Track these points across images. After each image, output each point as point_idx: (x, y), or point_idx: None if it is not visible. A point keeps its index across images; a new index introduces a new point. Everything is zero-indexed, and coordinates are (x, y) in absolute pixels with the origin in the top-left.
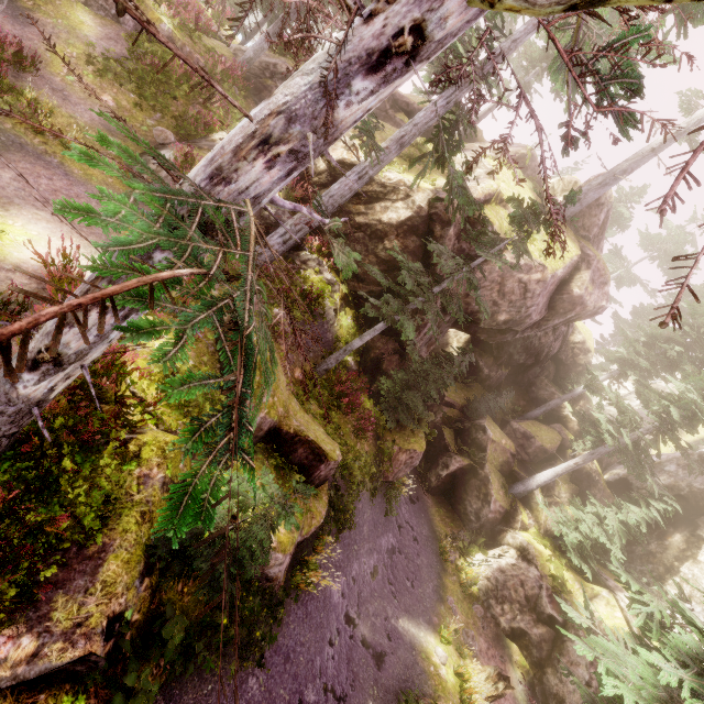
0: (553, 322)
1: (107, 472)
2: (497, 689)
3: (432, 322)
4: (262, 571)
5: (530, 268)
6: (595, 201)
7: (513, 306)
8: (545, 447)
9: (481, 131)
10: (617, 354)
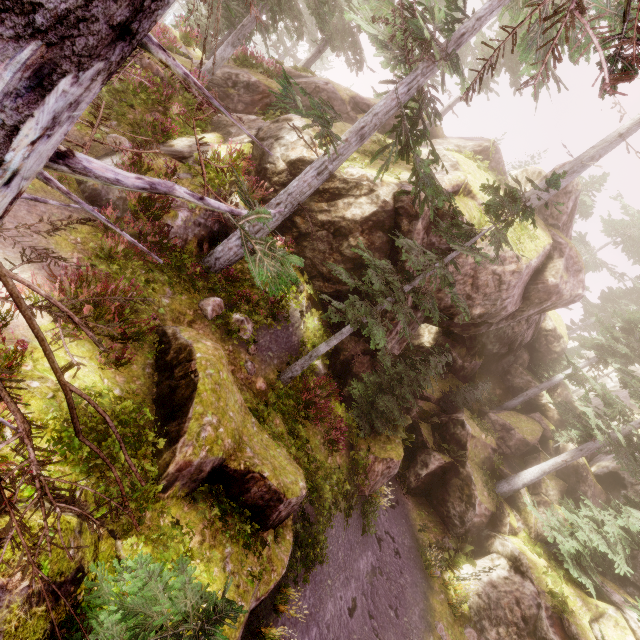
0: (528, 313)
1: None
2: None
3: (405, 325)
4: None
5: (504, 260)
6: (562, 190)
7: (487, 299)
8: (526, 439)
9: (441, 128)
10: (595, 341)
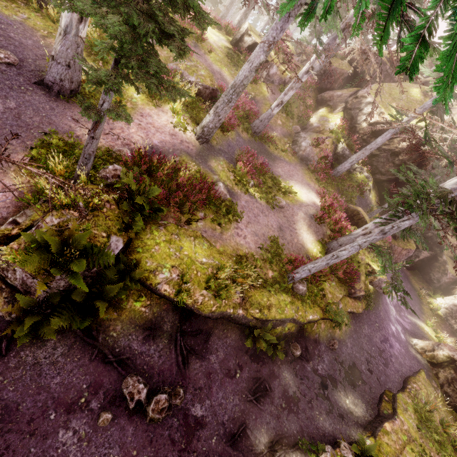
0: None
1: (356, 257)
2: (456, 345)
3: None
4: (380, 285)
5: None
6: None
7: None
8: None
9: None
10: None
